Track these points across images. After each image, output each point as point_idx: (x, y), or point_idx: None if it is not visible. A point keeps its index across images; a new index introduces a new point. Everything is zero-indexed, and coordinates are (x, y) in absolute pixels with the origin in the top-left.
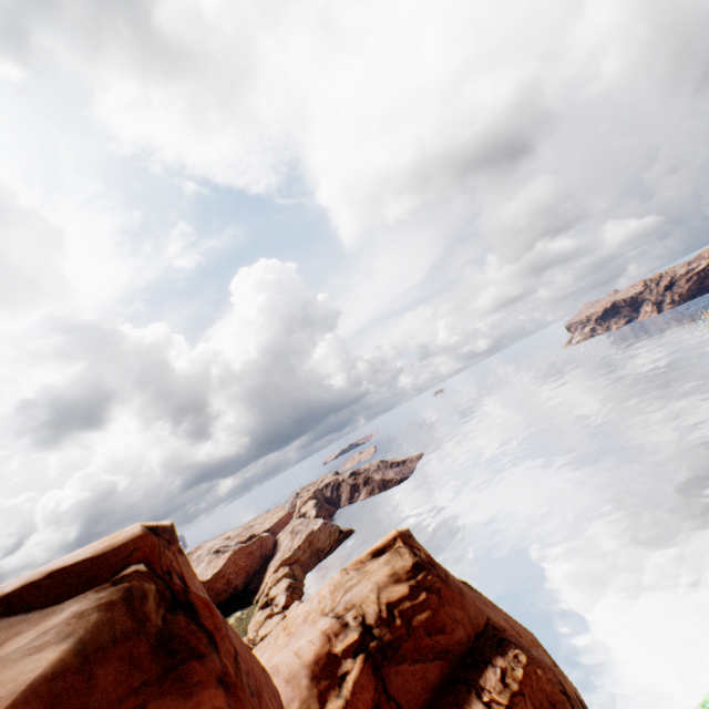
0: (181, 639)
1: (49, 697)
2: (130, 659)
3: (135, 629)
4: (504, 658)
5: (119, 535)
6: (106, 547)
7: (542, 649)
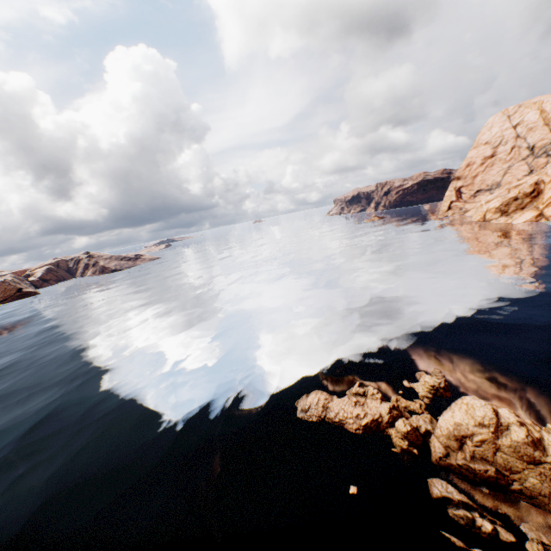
0: None
1: None
2: None
3: None
4: None
5: None
6: None
7: None
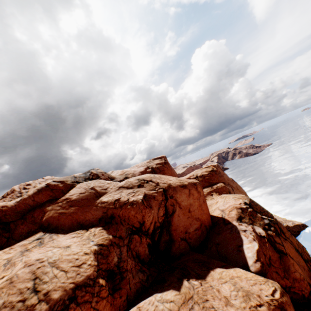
0: (165, 163)
1: (159, 163)
2: (162, 163)
3: (163, 162)
4: (219, 185)
5: (161, 156)
6: (160, 156)
7: (244, 194)
